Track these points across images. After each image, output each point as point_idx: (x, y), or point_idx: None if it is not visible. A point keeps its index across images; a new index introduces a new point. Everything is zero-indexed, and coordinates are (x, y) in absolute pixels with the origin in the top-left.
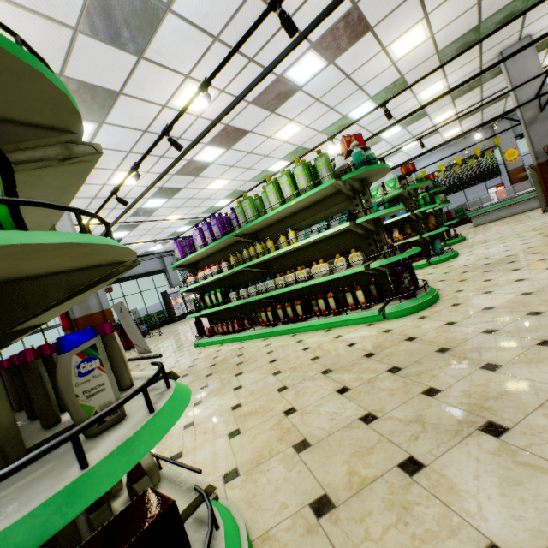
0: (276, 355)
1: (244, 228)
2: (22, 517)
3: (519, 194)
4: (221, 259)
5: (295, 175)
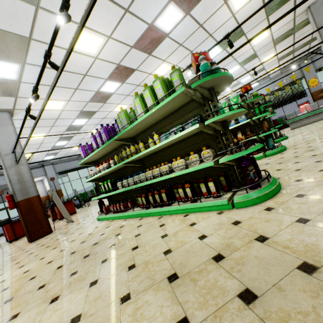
0: (140, 240)
1: (120, 133)
2: None
3: (321, 107)
4: (113, 157)
5: (155, 88)
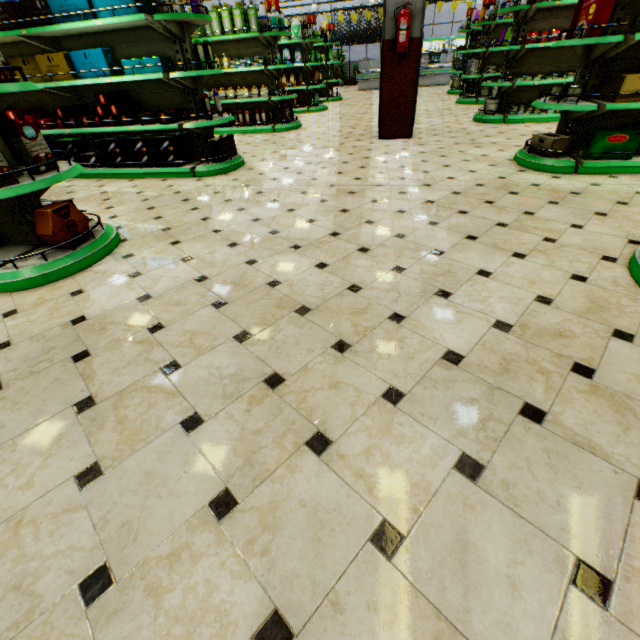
0: None
1: None
2: (228, 118)
3: None
4: None
5: (234, 16)
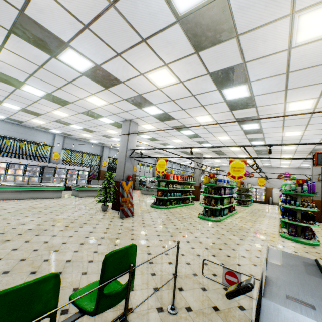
0: None
1: None
2: None
3: None
4: None
5: None
